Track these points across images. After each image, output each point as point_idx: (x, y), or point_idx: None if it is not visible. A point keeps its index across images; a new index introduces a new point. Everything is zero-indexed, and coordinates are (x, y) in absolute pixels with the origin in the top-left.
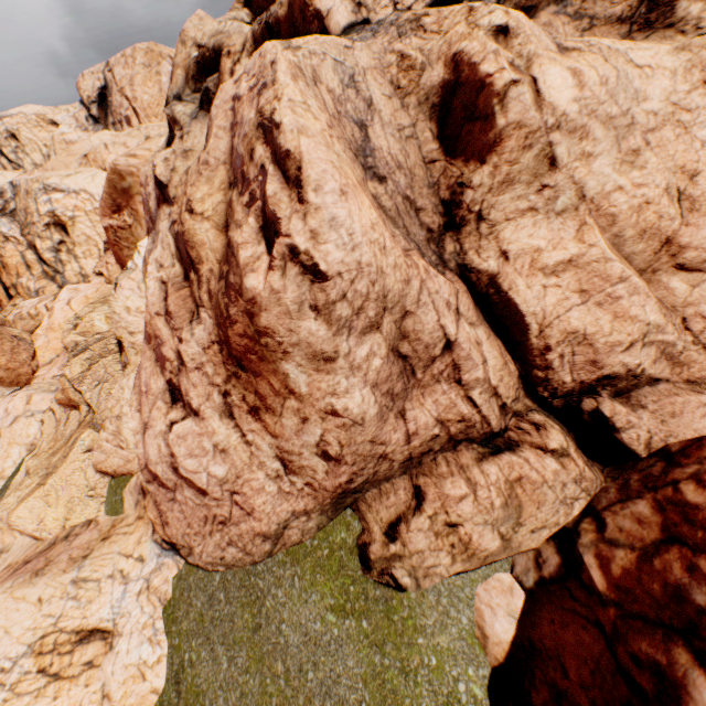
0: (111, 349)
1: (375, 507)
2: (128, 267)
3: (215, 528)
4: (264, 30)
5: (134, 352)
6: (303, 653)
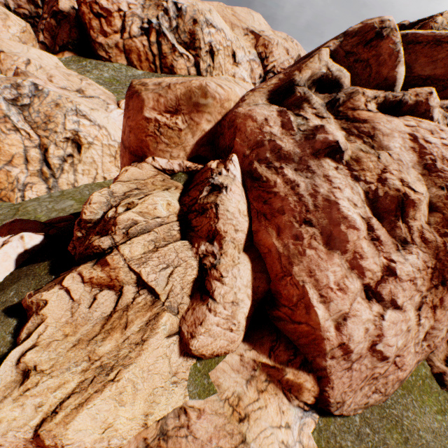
0: (174, 234)
1: (436, 353)
2: (223, 173)
3: (365, 383)
4: (395, 101)
5: (232, 246)
6: (436, 443)
